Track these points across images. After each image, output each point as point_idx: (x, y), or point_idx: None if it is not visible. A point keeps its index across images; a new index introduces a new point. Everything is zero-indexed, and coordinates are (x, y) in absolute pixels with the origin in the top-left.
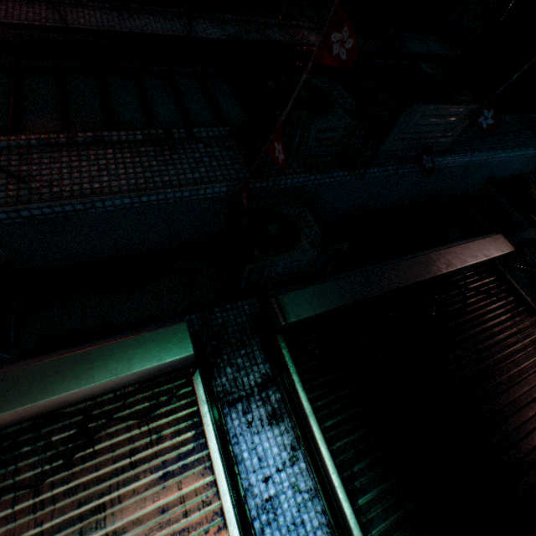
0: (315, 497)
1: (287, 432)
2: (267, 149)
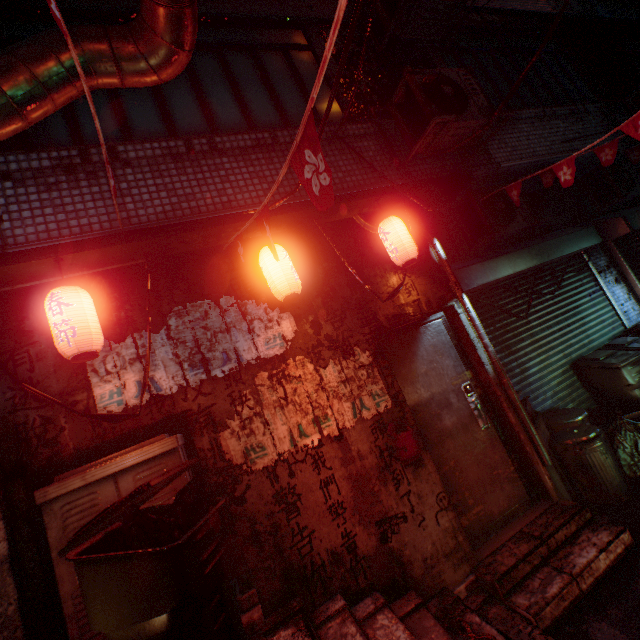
0: None
1: (623, 288)
2: None
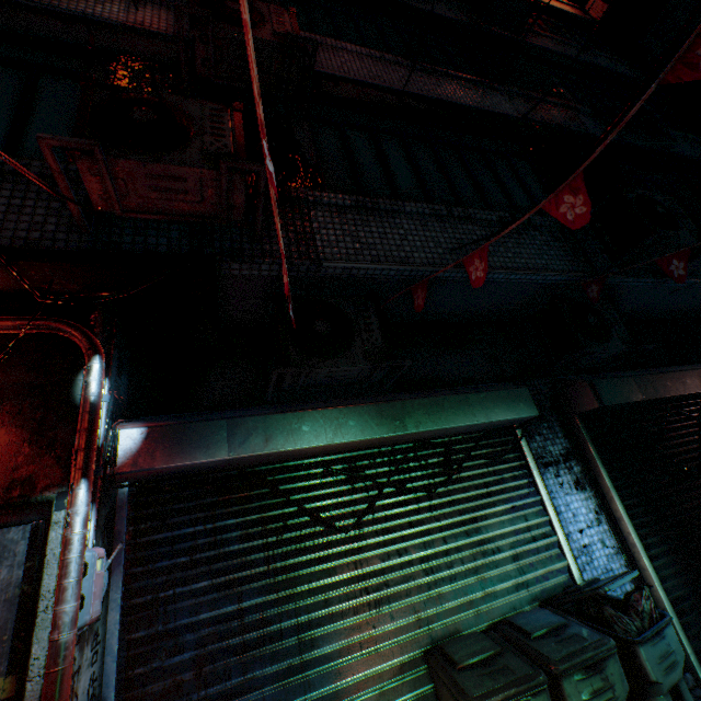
0: (618, 553)
1: (590, 499)
2: (657, 261)
